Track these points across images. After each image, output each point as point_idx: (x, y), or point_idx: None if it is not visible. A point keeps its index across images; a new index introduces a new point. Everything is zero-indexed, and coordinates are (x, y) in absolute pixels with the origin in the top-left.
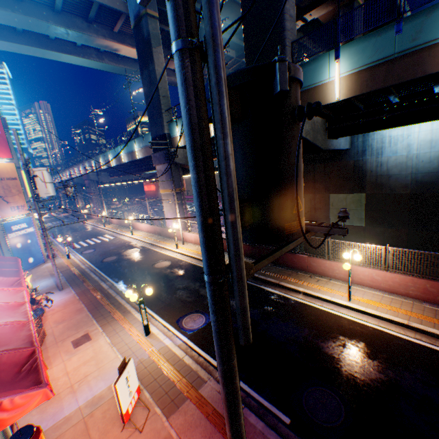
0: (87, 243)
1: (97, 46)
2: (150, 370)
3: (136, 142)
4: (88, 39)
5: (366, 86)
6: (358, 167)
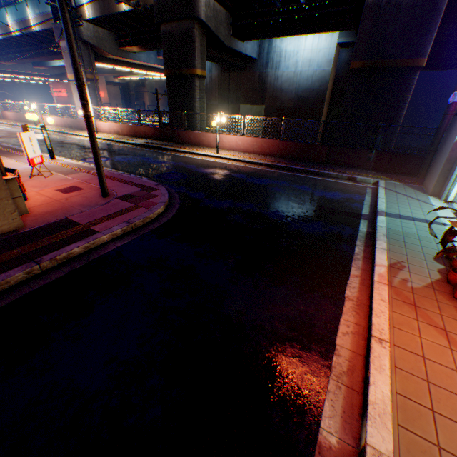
0: None
1: None
2: (55, 167)
3: (29, 5)
4: None
5: None
6: (262, 79)
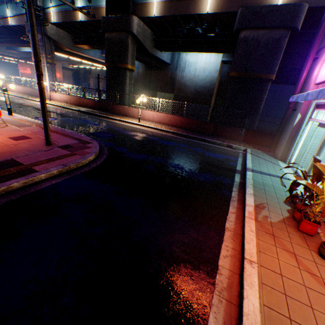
0: None
1: None
2: (11, 121)
3: (9, 7)
4: None
5: (168, 12)
6: (173, 77)
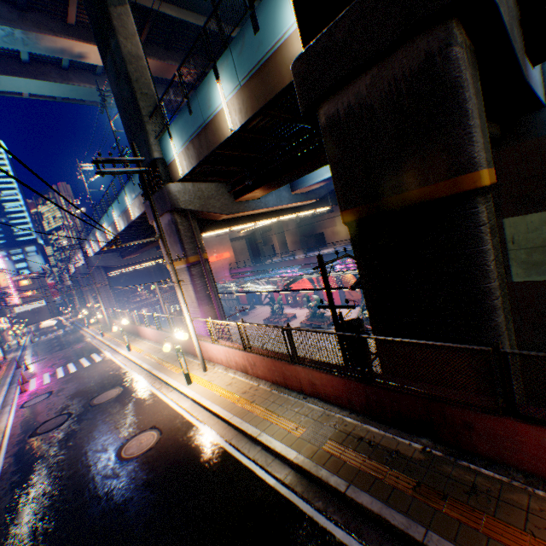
0: (53, 375)
1: (47, 51)
2: None
3: (126, 192)
4: (25, 38)
5: None
6: None
